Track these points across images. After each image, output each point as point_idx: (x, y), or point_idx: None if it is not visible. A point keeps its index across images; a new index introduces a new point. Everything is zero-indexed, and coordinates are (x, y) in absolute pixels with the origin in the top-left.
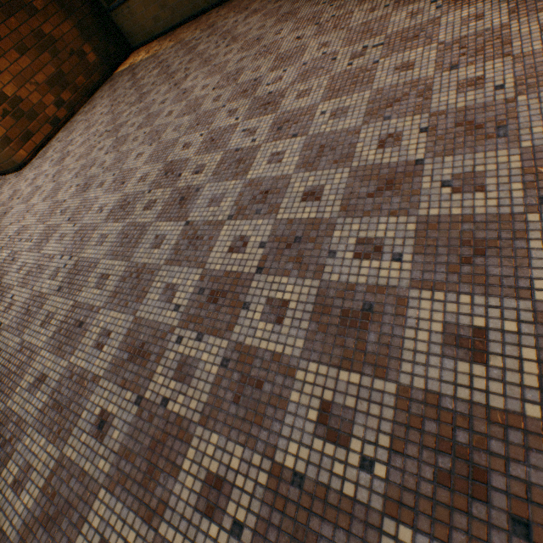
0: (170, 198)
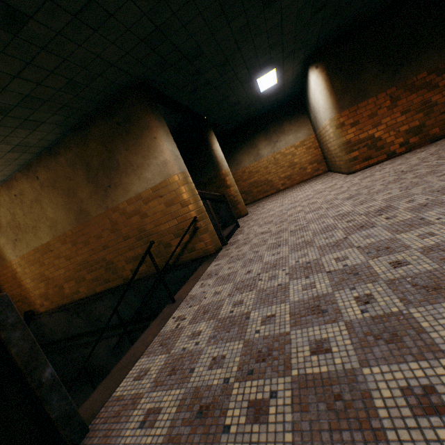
0: (359, 223)
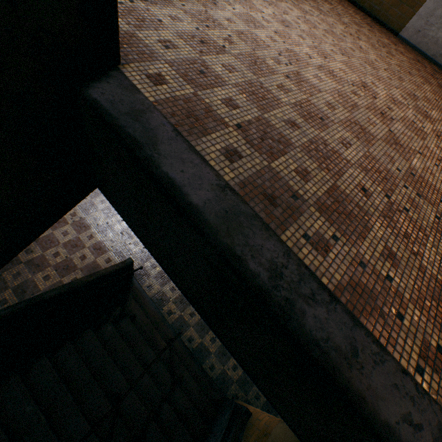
0: None
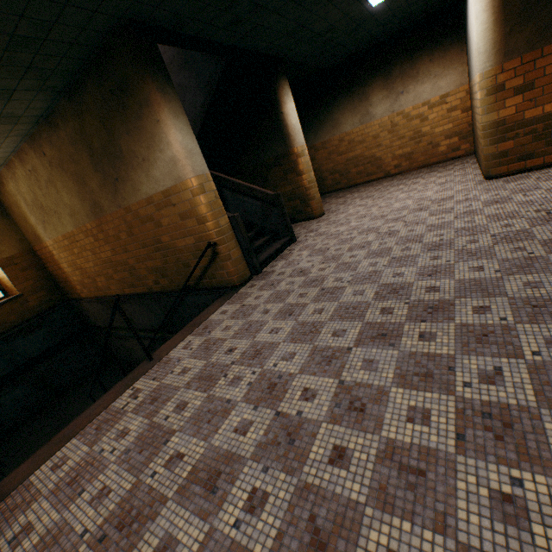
0: (389, 324)
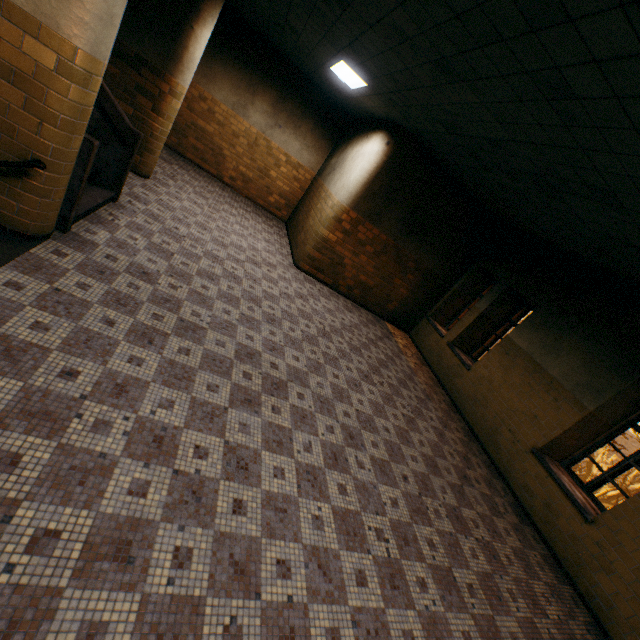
0: (252, 391)
